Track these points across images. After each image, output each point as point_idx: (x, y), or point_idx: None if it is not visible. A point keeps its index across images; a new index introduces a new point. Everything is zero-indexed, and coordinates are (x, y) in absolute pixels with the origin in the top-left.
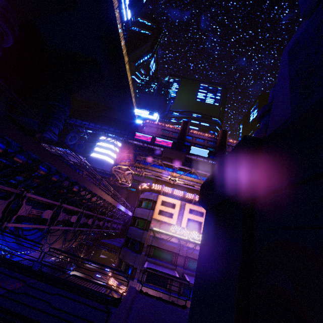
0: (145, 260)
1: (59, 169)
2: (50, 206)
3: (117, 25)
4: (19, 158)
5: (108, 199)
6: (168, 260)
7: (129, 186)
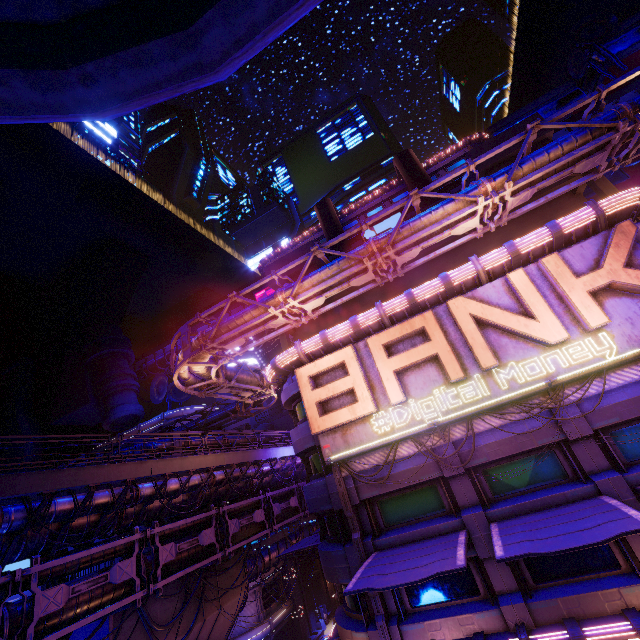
0: (371, 552)
1: None
2: None
3: (94, 159)
4: None
5: (198, 464)
6: (432, 511)
7: None
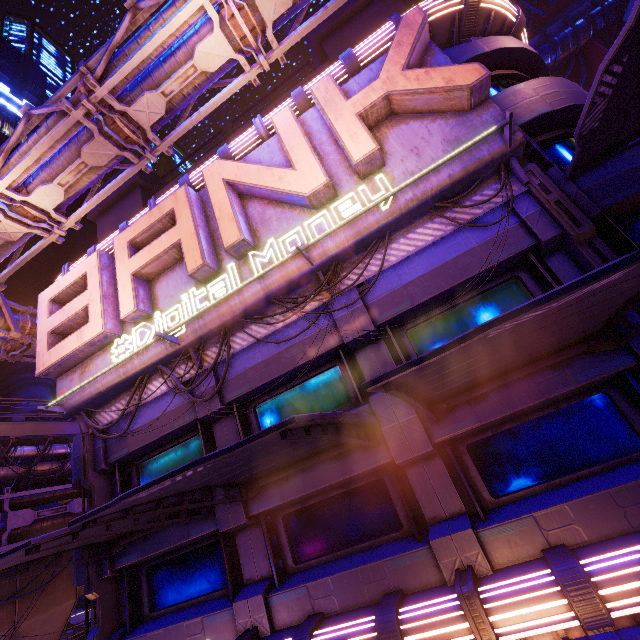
0: None
1: None
2: None
3: None
4: None
5: None
6: None
7: None
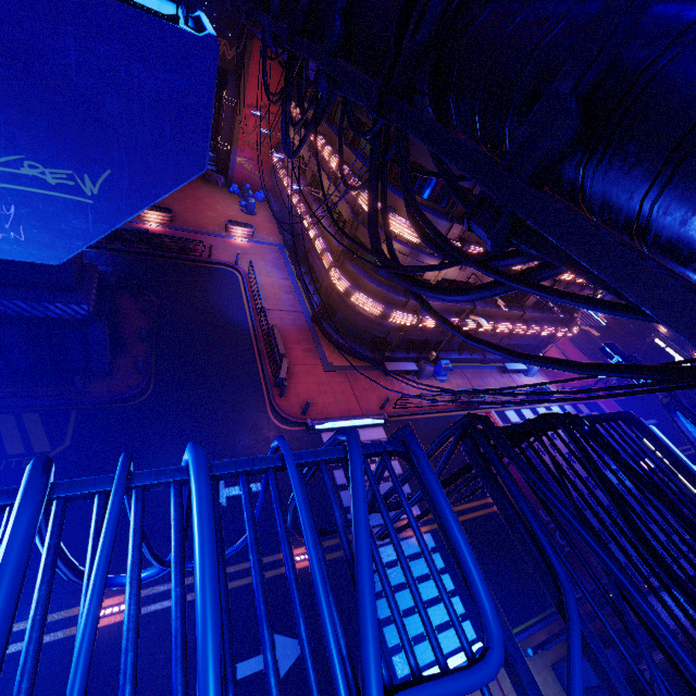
0: None
1: None
2: None
3: None
4: None
5: None
6: None
7: None
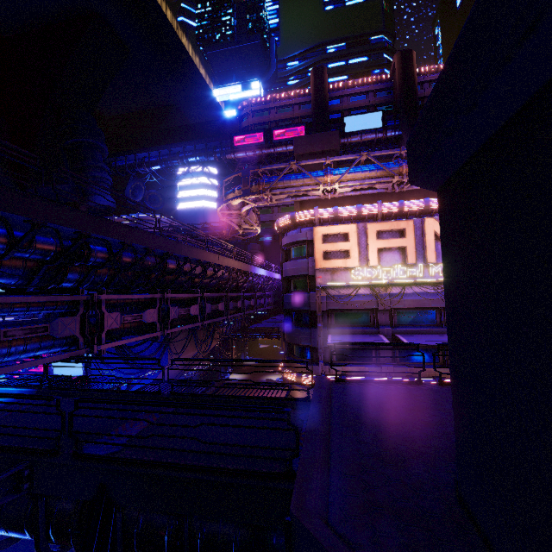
0: (325, 334)
1: (123, 239)
2: (148, 304)
3: None
4: (47, 243)
5: (232, 265)
6: (362, 323)
7: (260, 236)
